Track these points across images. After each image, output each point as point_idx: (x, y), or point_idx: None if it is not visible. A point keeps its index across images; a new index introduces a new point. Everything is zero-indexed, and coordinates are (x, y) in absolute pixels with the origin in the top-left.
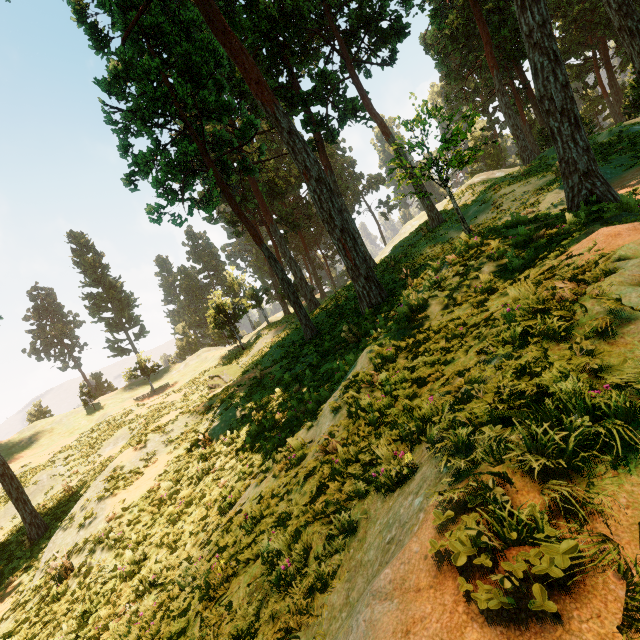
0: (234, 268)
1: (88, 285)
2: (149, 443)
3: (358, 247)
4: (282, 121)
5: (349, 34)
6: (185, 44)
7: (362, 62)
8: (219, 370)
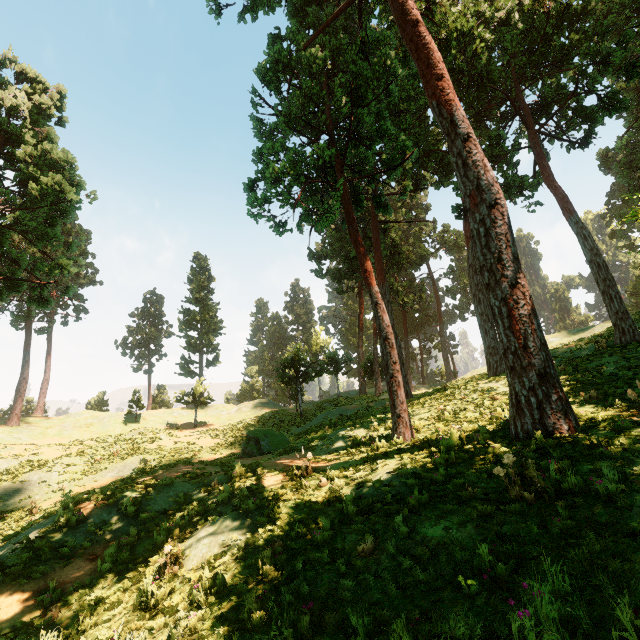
0: (323, 328)
1: (190, 301)
2: (117, 505)
3: (536, 320)
4: (459, 126)
5: (542, 102)
6: (360, 62)
7: (548, 135)
8: (262, 432)
